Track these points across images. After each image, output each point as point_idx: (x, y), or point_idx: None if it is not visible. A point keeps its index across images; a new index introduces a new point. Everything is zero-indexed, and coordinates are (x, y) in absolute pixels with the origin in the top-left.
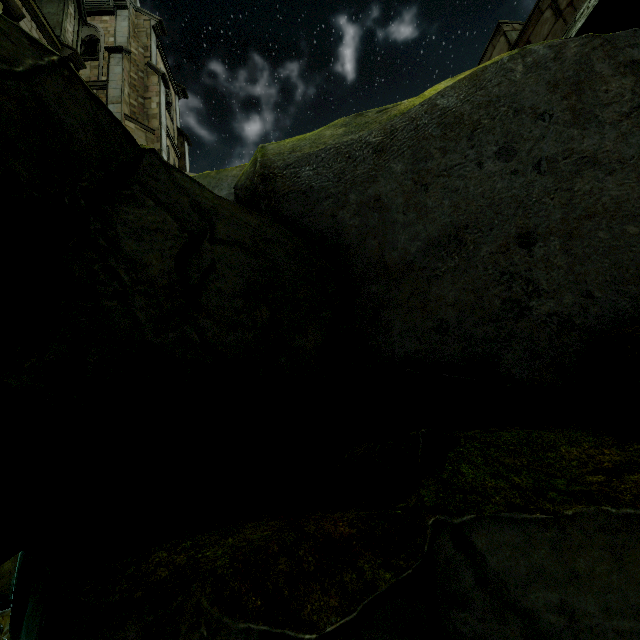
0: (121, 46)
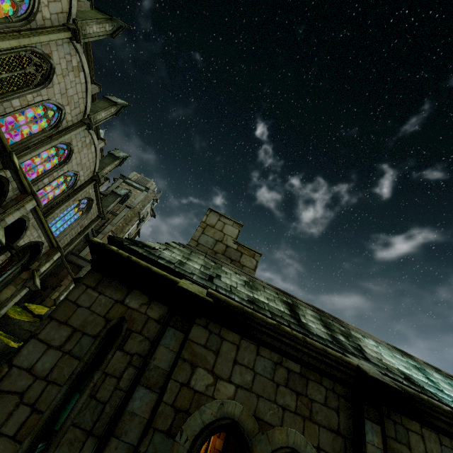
0: (131, 207)
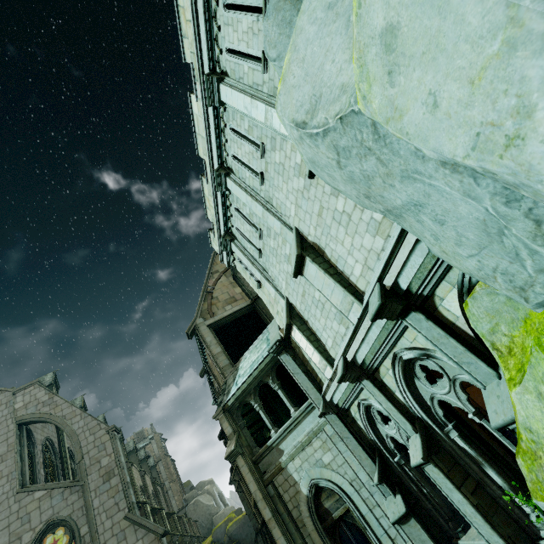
0: (161, 459)
